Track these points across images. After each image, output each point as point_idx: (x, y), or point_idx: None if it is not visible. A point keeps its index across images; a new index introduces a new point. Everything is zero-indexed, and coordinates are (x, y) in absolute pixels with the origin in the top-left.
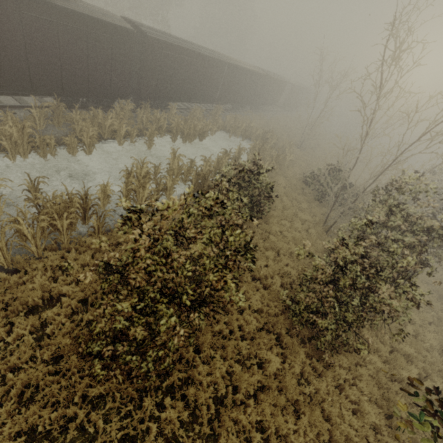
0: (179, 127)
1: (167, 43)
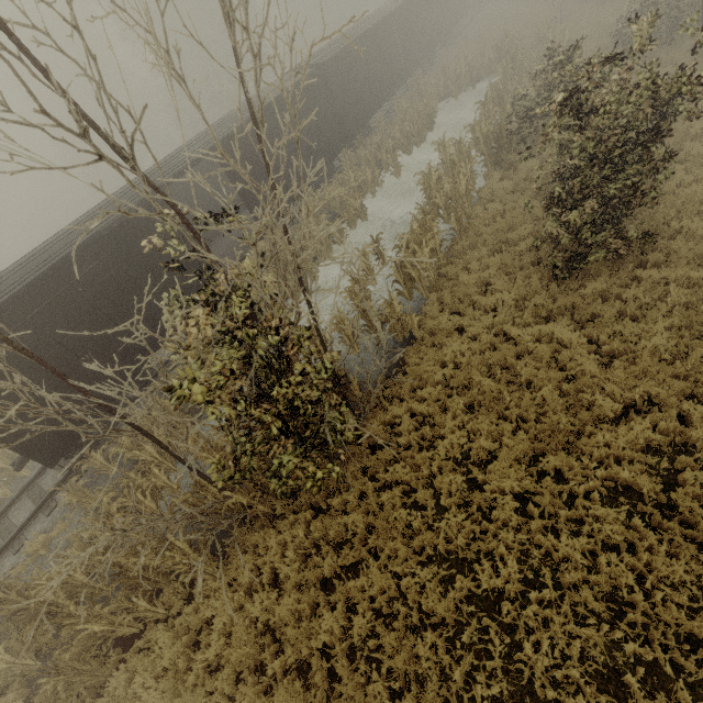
0: (405, 132)
1: (338, 54)
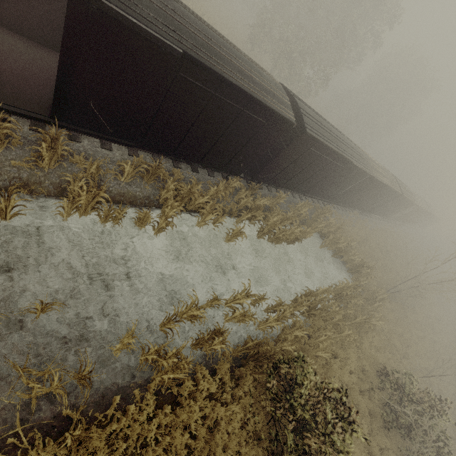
0: (275, 227)
1: (321, 143)
